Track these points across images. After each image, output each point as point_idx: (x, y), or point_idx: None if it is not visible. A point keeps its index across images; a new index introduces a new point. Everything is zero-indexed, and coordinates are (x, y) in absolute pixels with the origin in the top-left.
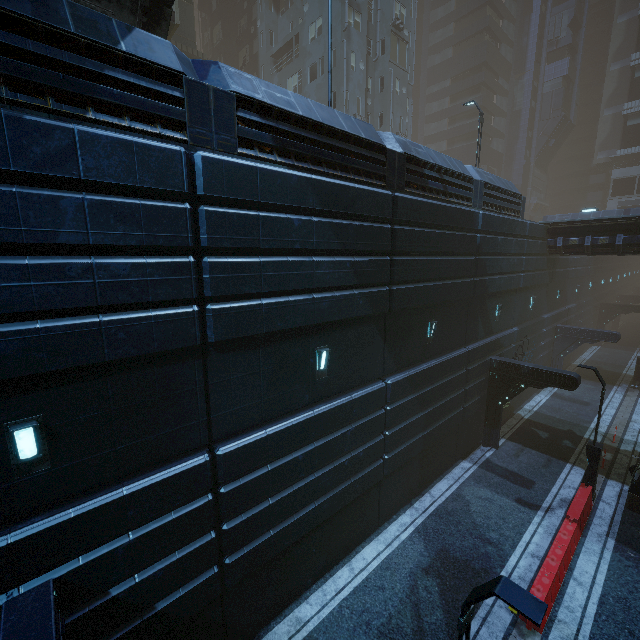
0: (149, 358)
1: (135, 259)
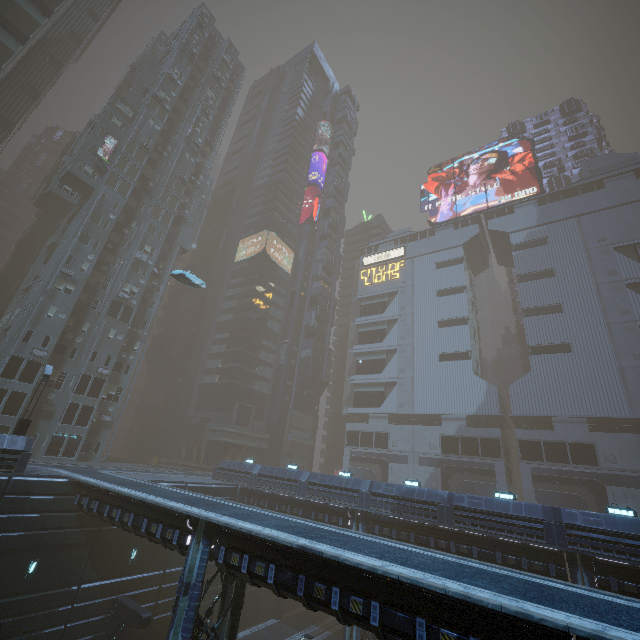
0: None
1: None
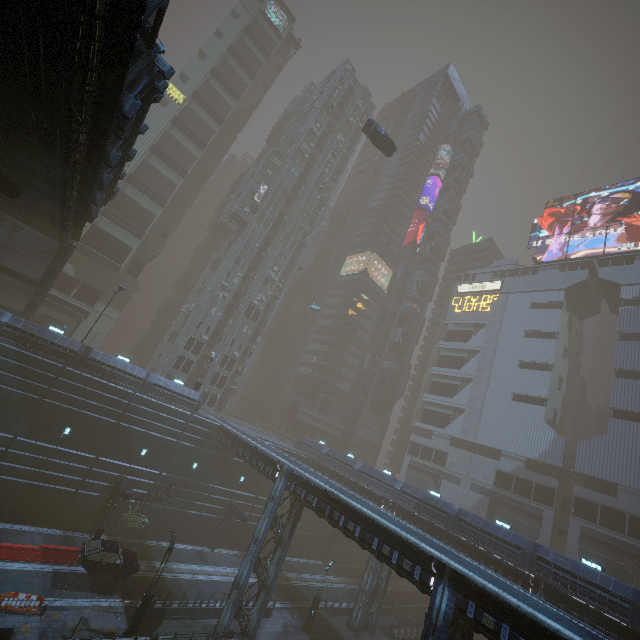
0: None
1: None
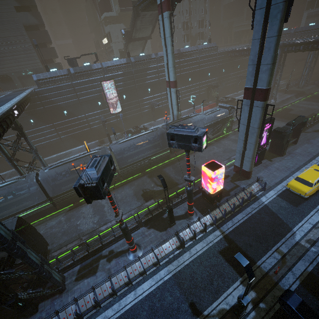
0: (155, 84)
1: (154, 75)
